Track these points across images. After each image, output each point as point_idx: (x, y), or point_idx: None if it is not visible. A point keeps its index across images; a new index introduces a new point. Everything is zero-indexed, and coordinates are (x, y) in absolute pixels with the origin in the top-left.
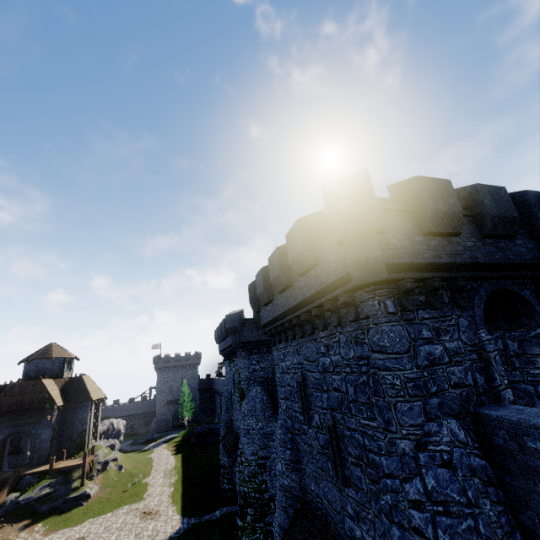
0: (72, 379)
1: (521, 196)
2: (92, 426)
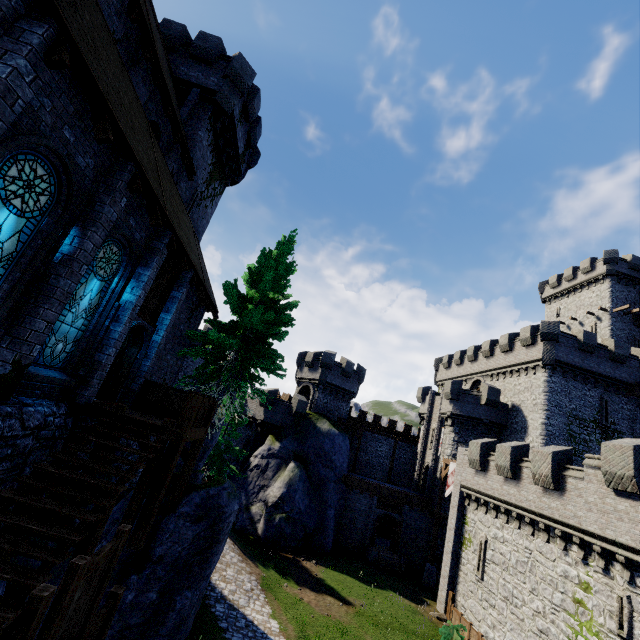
0: None
1: None
2: None
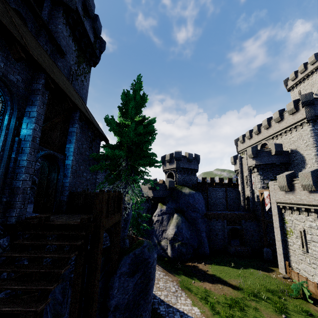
0: None
1: None
2: None
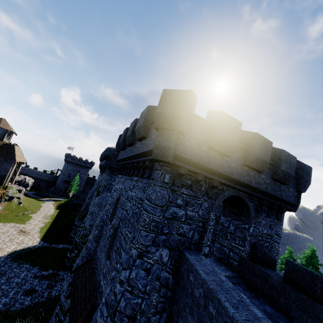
0: (7, 144)
1: (280, 152)
2: (11, 175)
